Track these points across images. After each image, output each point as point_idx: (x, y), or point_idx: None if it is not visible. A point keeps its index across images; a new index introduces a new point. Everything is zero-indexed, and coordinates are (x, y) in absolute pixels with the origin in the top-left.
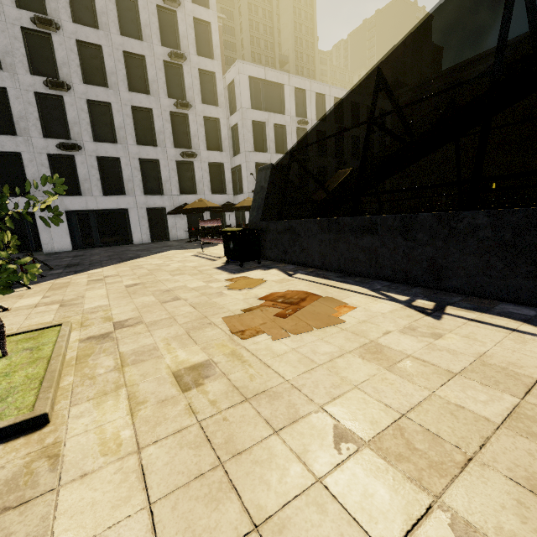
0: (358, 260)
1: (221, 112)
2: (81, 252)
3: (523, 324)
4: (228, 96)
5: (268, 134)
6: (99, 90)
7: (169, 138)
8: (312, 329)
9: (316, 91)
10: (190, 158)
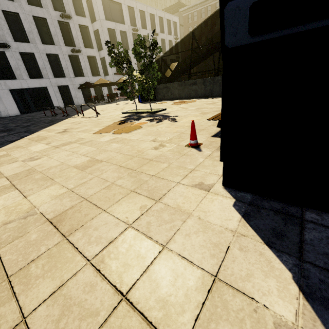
0: (191, 93)
1: (88, 22)
2: (37, 113)
3: None
4: (87, 9)
5: (118, 37)
6: (8, 3)
7: (61, 40)
8: (192, 102)
9: (140, 9)
10: (77, 53)
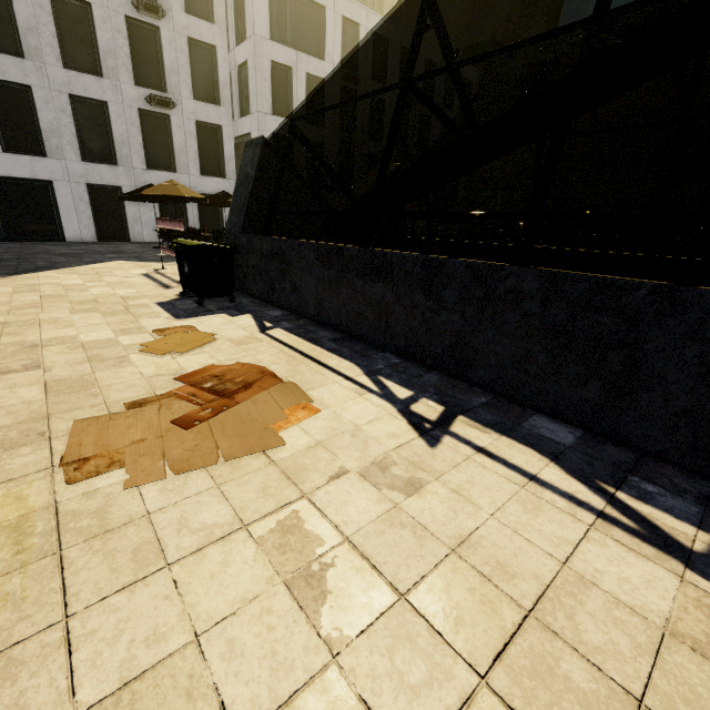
0: (364, 317)
1: (220, 36)
2: None
3: (549, 464)
4: (234, 10)
5: (297, 89)
6: None
7: (126, 67)
8: (216, 461)
9: (376, 31)
10: (164, 108)
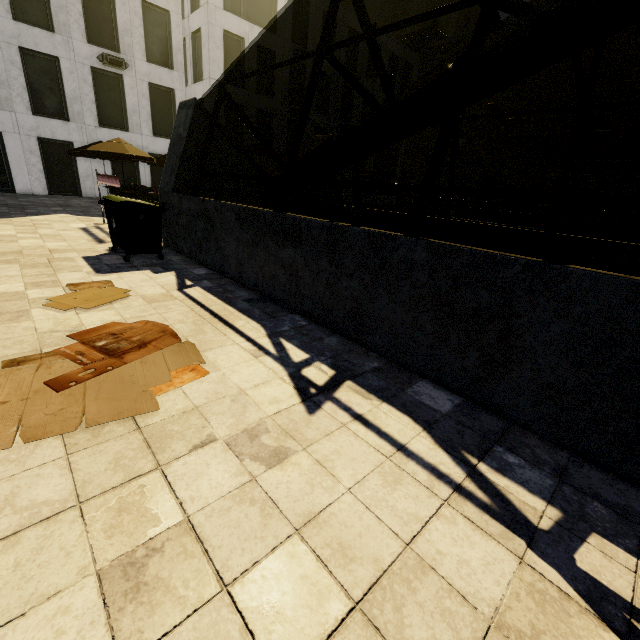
0: (278, 280)
1: (174, 2)
2: None
3: (421, 433)
4: None
5: (248, 60)
6: None
7: (78, 24)
8: (75, 427)
9: (325, 10)
10: (117, 68)
